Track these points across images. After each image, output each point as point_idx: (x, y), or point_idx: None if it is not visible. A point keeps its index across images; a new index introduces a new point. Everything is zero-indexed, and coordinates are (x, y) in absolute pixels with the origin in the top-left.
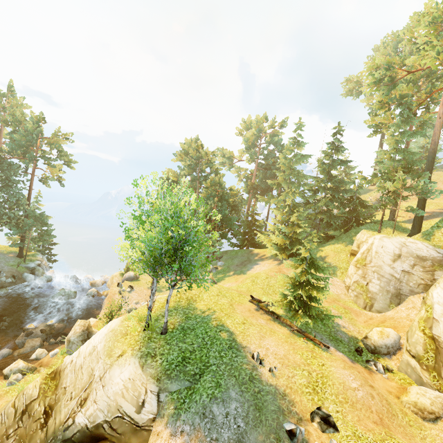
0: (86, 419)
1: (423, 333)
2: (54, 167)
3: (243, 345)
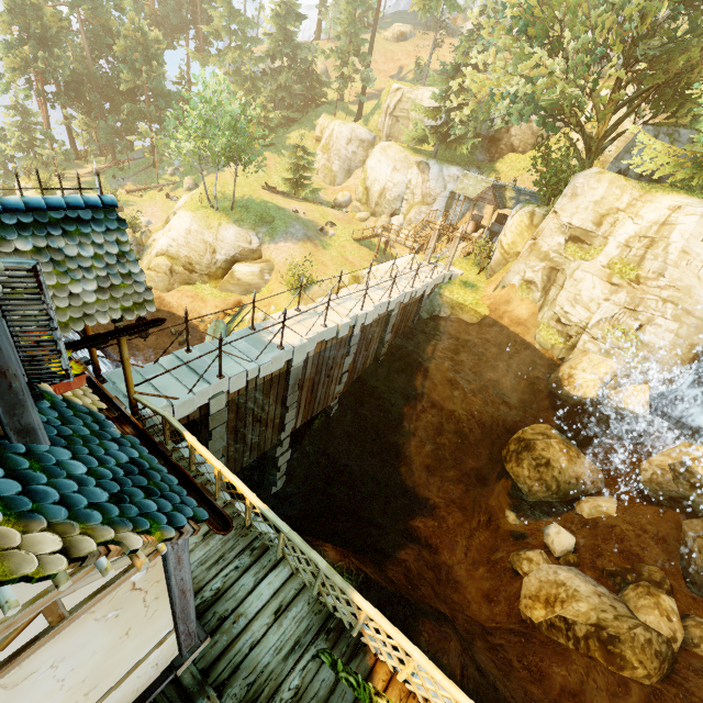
0: (224, 257)
1: (363, 187)
2: None
3: (284, 208)
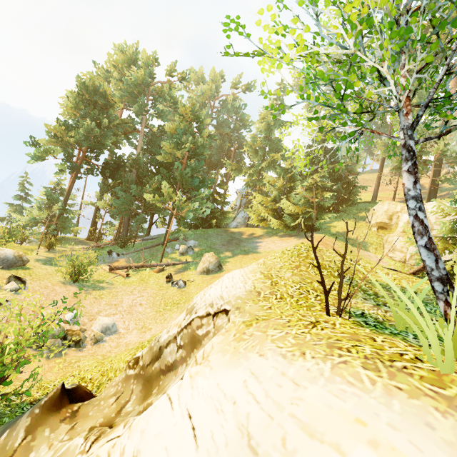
0: None
1: None
2: None
3: None
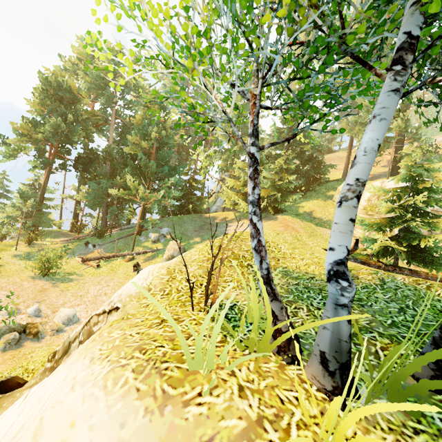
0: None
1: None
2: None
3: None
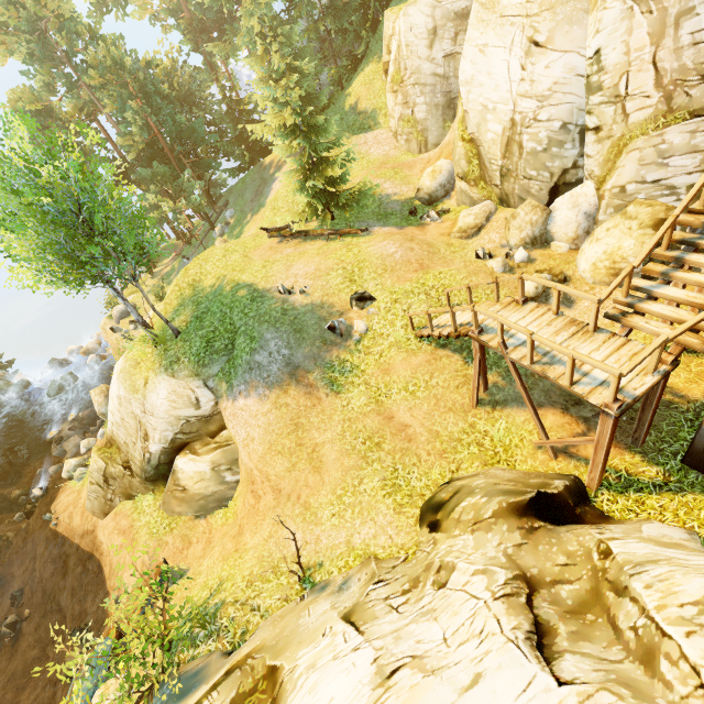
0: (159, 444)
1: (462, 140)
2: None
3: (267, 289)
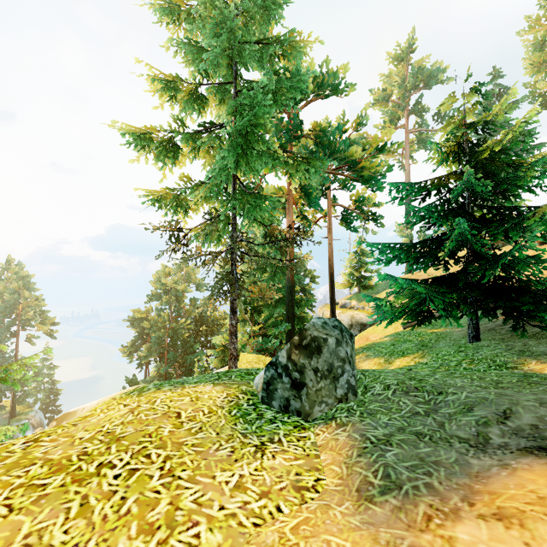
0: None
1: None
2: (33, 327)
3: None
